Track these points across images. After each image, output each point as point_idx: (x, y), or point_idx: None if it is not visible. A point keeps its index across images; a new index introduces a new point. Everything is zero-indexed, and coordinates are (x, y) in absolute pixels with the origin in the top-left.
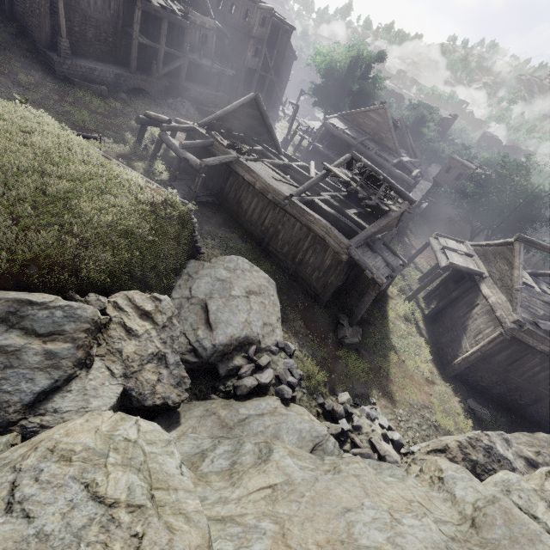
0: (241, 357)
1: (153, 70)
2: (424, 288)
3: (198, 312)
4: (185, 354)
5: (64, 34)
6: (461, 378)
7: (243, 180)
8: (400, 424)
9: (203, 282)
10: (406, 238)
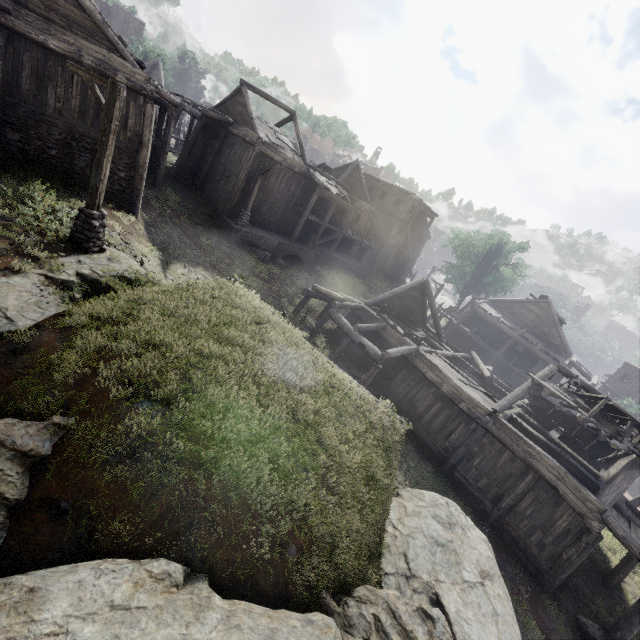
0: None
1: (310, 241)
2: None
3: None
4: None
5: (249, 208)
6: None
7: (423, 376)
8: None
9: (418, 544)
10: None
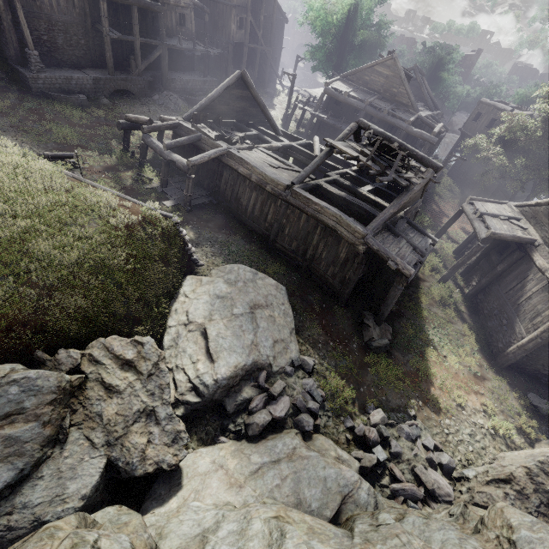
0: (251, 387)
1: (132, 67)
2: (462, 265)
3: (197, 340)
4: (185, 394)
5: (32, 46)
6: (517, 368)
7: (238, 173)
8: (448, 438)
9: (201, 302)
10: (434, 205)
